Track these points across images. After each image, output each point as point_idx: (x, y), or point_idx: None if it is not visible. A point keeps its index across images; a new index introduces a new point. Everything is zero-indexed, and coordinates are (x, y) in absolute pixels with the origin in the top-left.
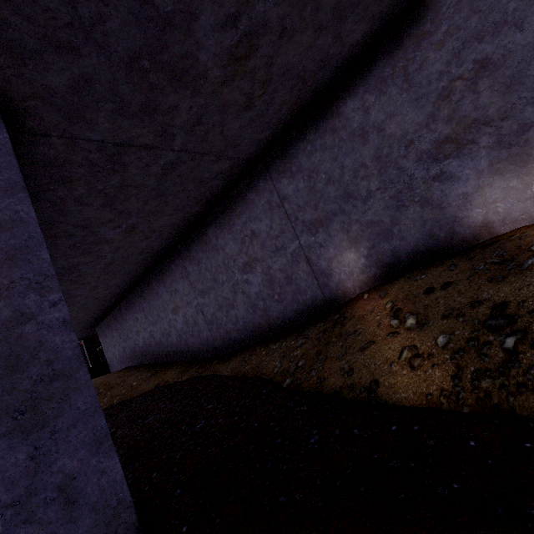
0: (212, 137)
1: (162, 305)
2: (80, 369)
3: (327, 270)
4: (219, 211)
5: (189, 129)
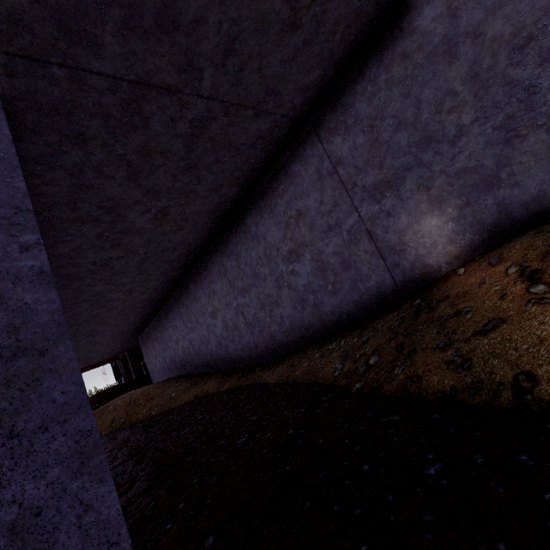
0: (248, 77)
1: (200, 310)
2: (60, 342)
3: (398, 246)
4: (258, 193)
5: (220, 62)
